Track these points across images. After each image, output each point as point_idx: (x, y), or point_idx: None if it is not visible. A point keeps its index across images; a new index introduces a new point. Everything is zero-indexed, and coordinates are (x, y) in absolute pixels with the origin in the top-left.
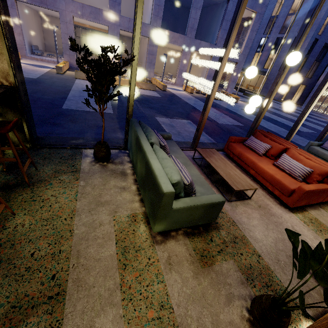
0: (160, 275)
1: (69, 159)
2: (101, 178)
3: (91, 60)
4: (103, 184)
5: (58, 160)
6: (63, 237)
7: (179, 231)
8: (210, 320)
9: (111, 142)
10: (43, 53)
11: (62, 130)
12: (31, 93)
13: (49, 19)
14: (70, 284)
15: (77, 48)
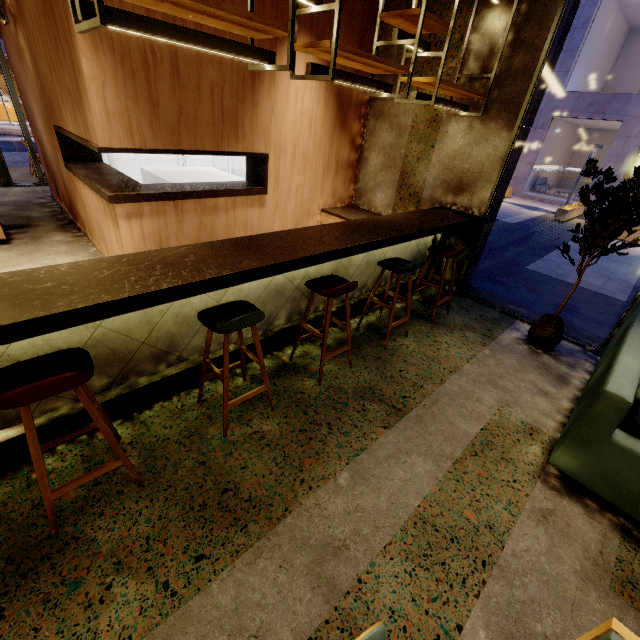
0: (516, 508)
1: (489, 322)
2: (517, 362)
3: (608, 188)
4: (516, 369)
5: (476, 316)
6: (432, 379)
7: (609, 514)
8: (556, 629)
9: (577, 333)
10: (550, 189)
11: (504, 293)
12: (494, 240)
13: (597, 136)
14: (412, 413)
15: (592, 173)
